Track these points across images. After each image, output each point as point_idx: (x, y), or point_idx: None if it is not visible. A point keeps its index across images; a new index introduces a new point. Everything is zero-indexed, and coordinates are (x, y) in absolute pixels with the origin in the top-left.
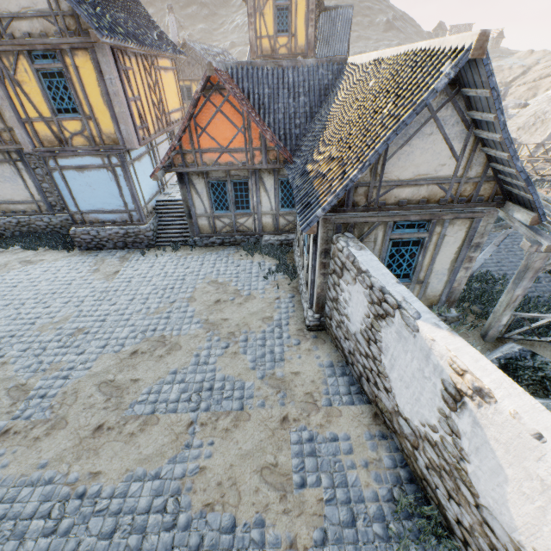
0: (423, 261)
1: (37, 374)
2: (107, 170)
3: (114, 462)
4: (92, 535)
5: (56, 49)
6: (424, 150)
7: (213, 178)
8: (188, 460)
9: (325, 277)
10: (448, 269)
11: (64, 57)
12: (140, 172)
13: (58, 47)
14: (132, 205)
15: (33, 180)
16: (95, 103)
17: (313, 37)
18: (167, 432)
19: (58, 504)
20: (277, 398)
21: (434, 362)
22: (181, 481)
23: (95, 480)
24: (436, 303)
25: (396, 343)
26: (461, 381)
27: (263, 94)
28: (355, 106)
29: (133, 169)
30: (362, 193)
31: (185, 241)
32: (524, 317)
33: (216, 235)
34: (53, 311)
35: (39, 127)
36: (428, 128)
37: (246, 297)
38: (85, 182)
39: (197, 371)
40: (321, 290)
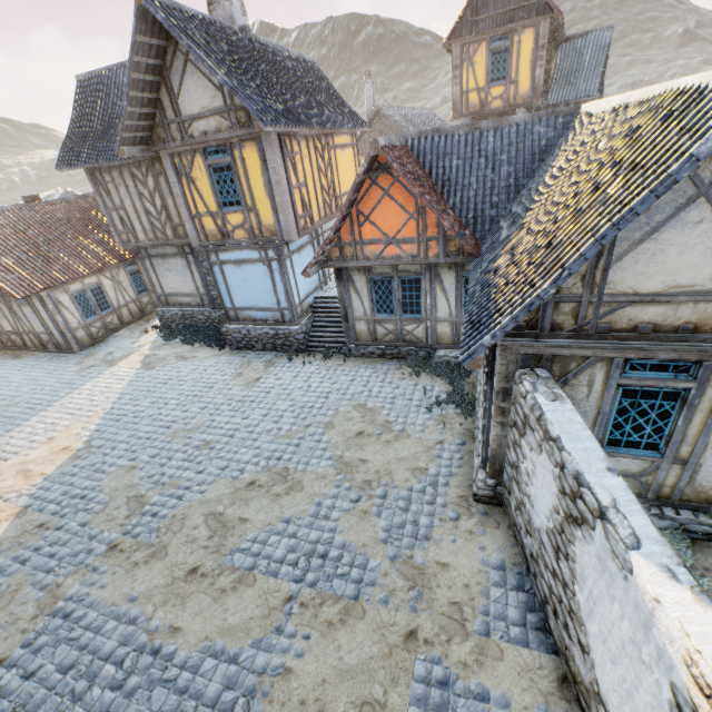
0: (686, 426)
1: (157, 486)
2: (263, 265)
3: (197, 621)
4: (152, 710)
5: (227, 143)
6: (687, 246)
7: (376, 274)
8: (274, 650)
9: (505, 428)
10: None
11: (233, 150)
12: (299, 265)
13: (229, 141)
14: (285, 303)
15: (199, 273)
16: (257, 194)
17: (542, 80)
18: (260, 601)
19: (133, 654)
20: (408, 596)
21: (657, 643)
22: (259, 678)
23: (172, 637)
24: None
25: (596, 574)
26: (708, 709)
27: (449, 167)
28: (572, 179)
29: (290, 262)
30: (567, 310)
31: (339, 348)
32: None
33: (376, 344)
34: (189, 416)
35: (206, 222)
36: (693, 212)
37: (397, 433)
38: (242, 276)
39: (313, 526)
40: (498, 446)
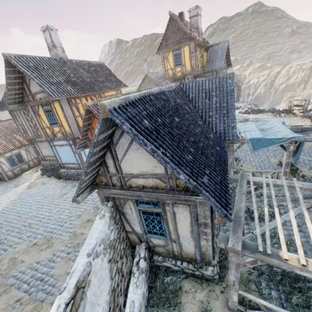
0: (169, 227)
1: (0, 244)
2: (69, 146)
3: None
4: None
5: (48, 102)
6: (139, 157)
7: None
8: None
9: None
10: (191, 236)
11: (51, 104)
12: None
13: (49, 101)
14: (79, 161)
15: None
16: (62, 120)
17: (194, 64)
18: (6, 301)
19: None
20: None
21: None
22: None
23: None
24: (196, 259)
25: None
26: None
27: None
28: None
29: None
30: (115, 179)
31: None
32: (256, 302)
33: None
34: (30, 211)
35: (47, 130)
36: (135, 145)
37: None
38: (63, 151)
39: (46, 265)
40: None
